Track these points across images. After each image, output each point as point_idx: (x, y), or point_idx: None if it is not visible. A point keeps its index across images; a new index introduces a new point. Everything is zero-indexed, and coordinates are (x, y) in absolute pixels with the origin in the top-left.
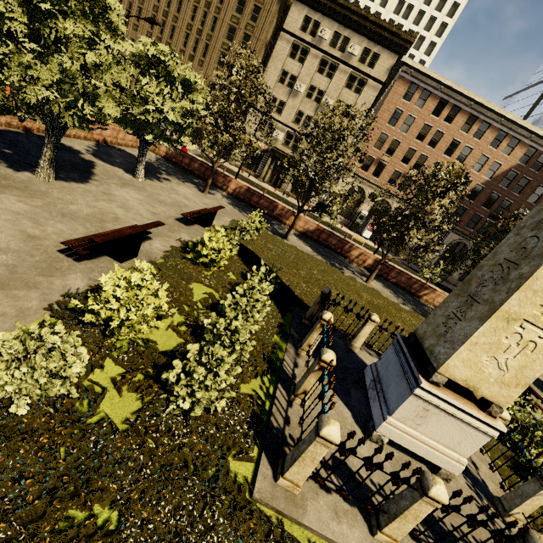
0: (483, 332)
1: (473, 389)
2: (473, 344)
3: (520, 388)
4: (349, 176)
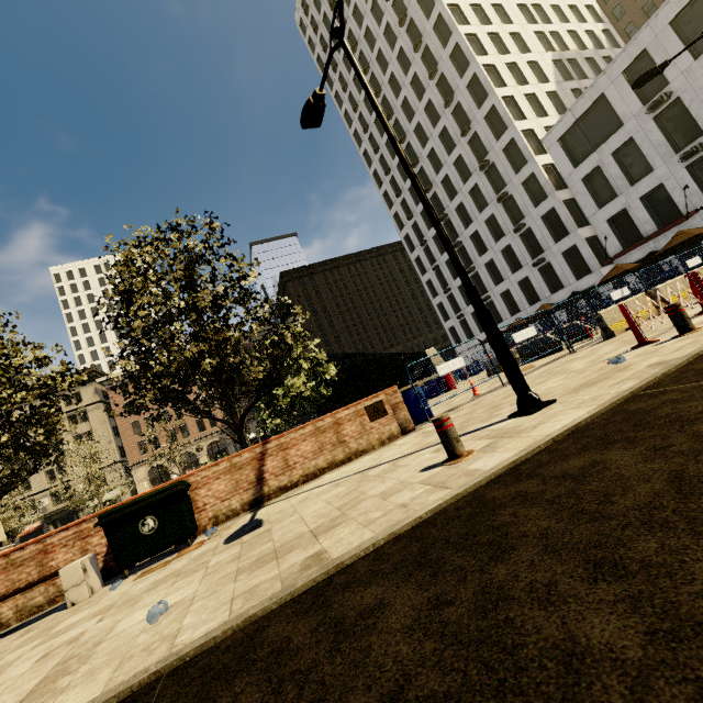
0: None
1: None
2: None
3: None
4: (138, 468)
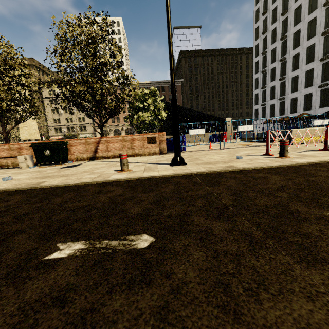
0: (20, 131)
1: (27, 139)
2: (21, 134)
3: (31, 135)
4: (98, 128)
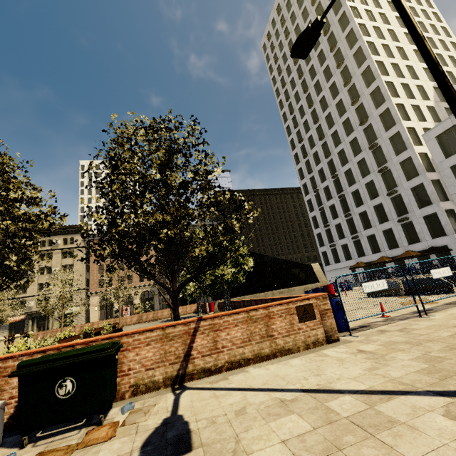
0: None
1: None
2: None
3: None
4: (94, 296)
